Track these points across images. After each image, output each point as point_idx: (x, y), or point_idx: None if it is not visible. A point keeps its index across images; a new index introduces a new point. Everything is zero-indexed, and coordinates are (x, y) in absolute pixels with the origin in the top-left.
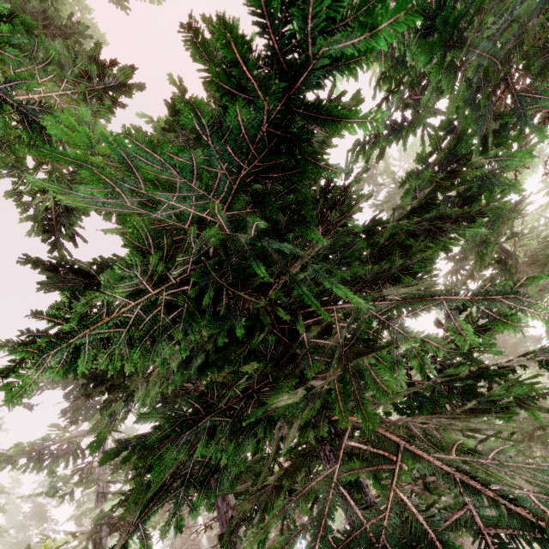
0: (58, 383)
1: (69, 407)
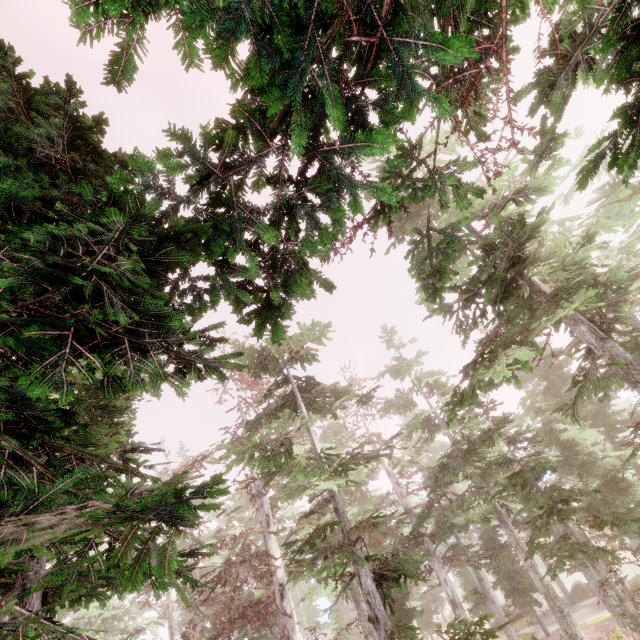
0: None
1: None
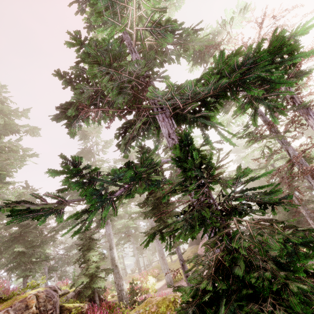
0: None
1: None
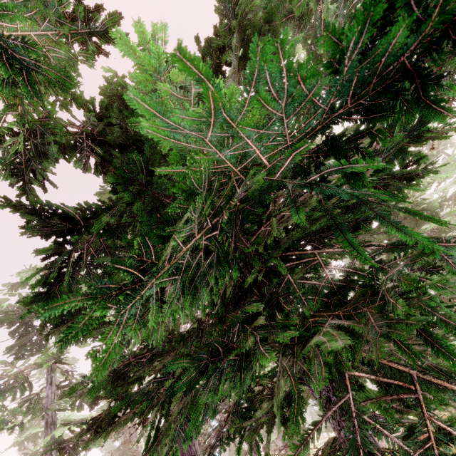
0: (4, 322)
1: (15, 344)
